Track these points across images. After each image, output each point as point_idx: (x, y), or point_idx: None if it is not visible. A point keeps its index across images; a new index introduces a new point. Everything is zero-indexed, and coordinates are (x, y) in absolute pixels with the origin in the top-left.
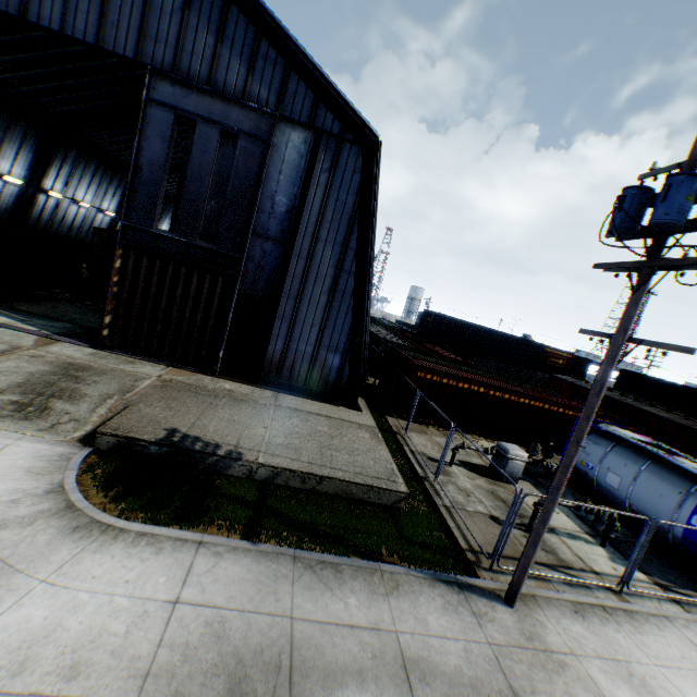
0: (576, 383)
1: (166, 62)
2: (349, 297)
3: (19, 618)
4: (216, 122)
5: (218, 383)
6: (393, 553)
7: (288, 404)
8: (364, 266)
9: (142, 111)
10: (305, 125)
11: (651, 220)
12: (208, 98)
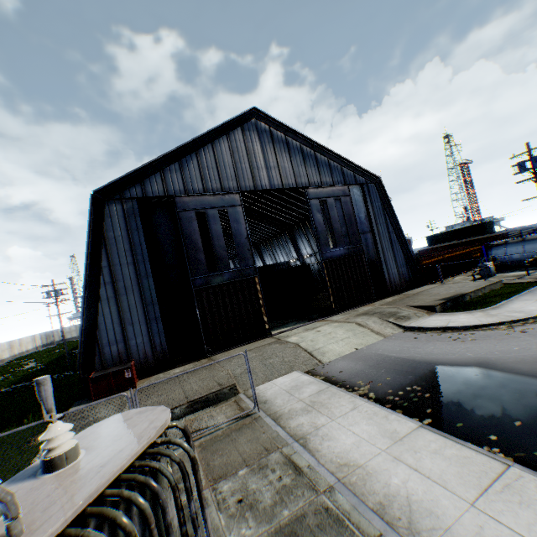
0: (435, 247)
1: (306, 183)
2: (396, 242)
3: (533, 308)
4: (332, 197)
5: (385, 301)
6: (527, 288)
7: (413, 293)
8: (394, 227)
9: (309, 205)
10: (356, 184)
11: (535, 167)
12: (326, 189)
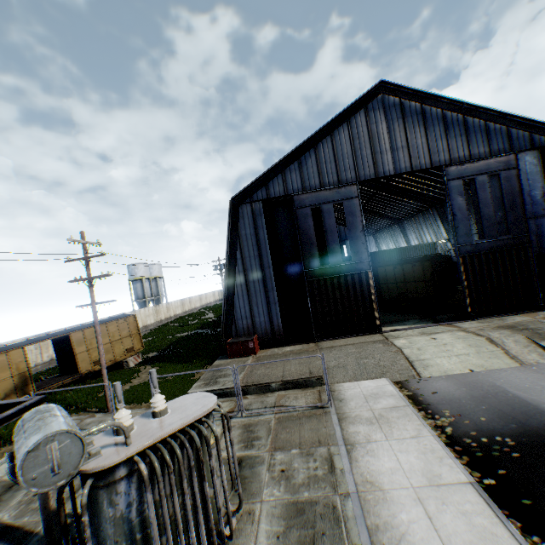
0: None
1: (445, 160)
2: None
3: None
4: (484, 173)
5: None
6: None
7: None
8: None
9: (446, 188)
10: (530, 149)
11: None
12: (475, 164)
